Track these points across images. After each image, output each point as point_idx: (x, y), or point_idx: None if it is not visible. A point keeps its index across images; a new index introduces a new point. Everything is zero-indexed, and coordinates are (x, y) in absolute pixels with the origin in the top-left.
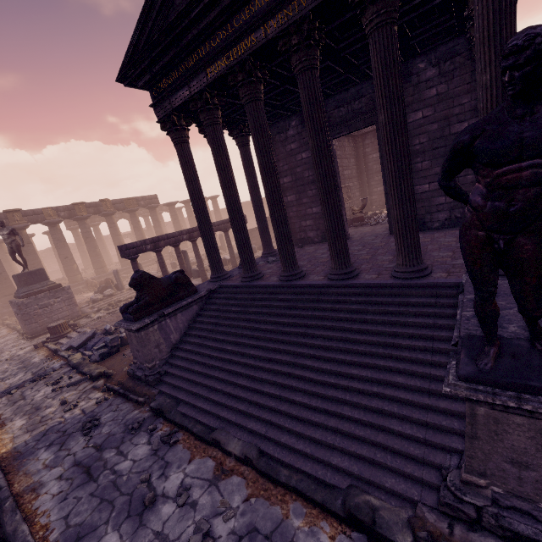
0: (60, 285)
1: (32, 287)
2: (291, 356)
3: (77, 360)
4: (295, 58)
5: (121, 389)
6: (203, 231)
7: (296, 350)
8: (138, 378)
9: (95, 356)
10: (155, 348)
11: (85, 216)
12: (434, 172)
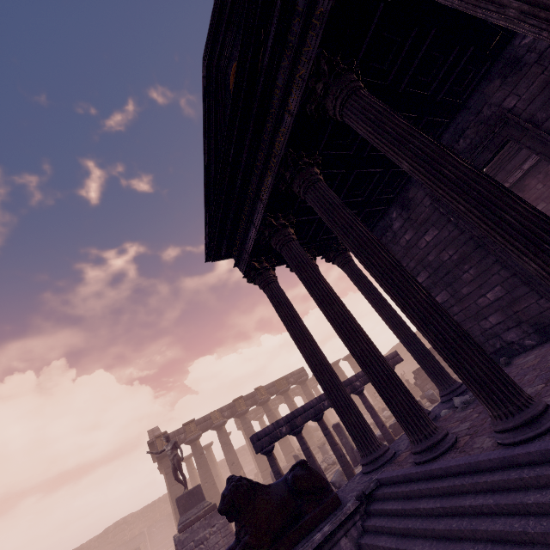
0: (215, 506)
1: (190, 513)
2: None
3: None
4: (328, 102)
5: None
6: (323, 383)
7: None
8: None
9: None
10: None
11: (244, 410)
12: None
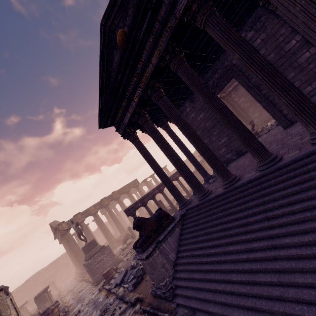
0: (104, 246)
1: (91, 252)
2: (266, 240)
3: (121, 293)
4: (171, 64)
5: (151, 309)
6: (163, 180)
7: (268, 233)
8: (159, 297)
9: (130, 286)
10: (162, 268)
11: (107, 204)
12: (290, 77)
